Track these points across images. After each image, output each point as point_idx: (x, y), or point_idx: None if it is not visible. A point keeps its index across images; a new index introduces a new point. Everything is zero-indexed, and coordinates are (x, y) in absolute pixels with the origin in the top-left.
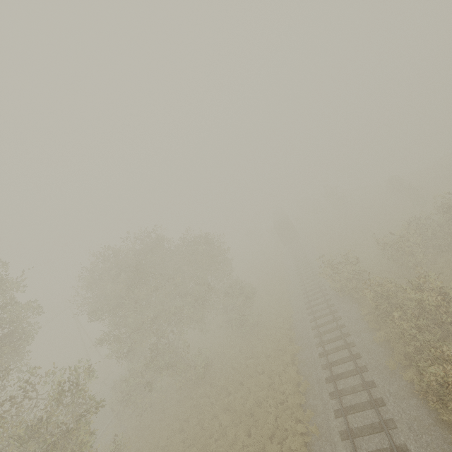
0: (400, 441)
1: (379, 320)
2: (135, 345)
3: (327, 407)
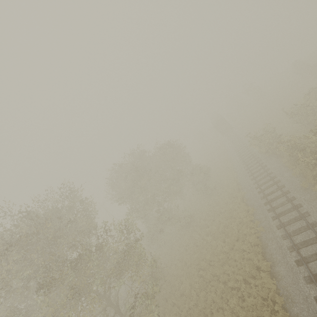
0: (312, 221)
1: (295, 163)
2: (148, 211)
3: (267, 217)
